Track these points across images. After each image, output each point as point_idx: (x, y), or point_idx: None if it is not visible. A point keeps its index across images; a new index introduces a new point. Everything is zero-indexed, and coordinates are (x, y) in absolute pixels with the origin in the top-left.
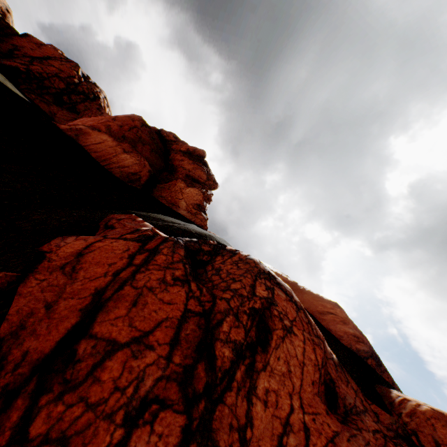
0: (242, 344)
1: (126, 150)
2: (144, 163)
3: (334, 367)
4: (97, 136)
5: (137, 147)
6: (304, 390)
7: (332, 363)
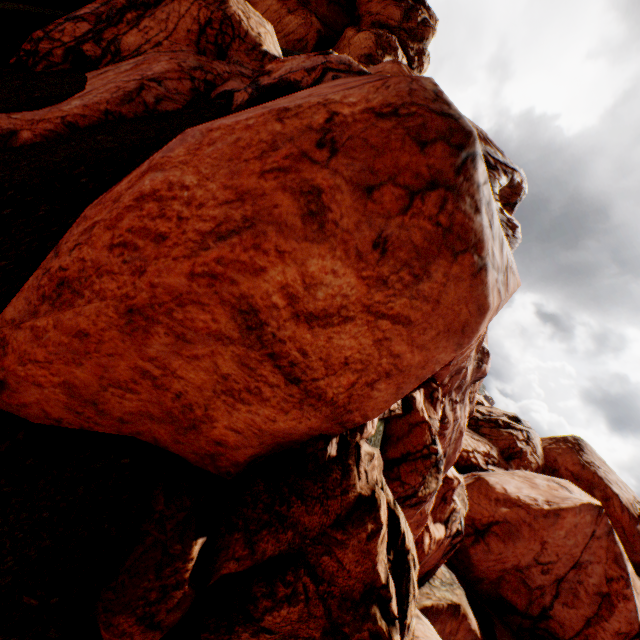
0: (137, 2)
1: (291, 10)
2: (311, 22)
3: (250, 50)
4: (263, 5)
5: (310, 3)
6: (178, 34)
7: (249, 47)
